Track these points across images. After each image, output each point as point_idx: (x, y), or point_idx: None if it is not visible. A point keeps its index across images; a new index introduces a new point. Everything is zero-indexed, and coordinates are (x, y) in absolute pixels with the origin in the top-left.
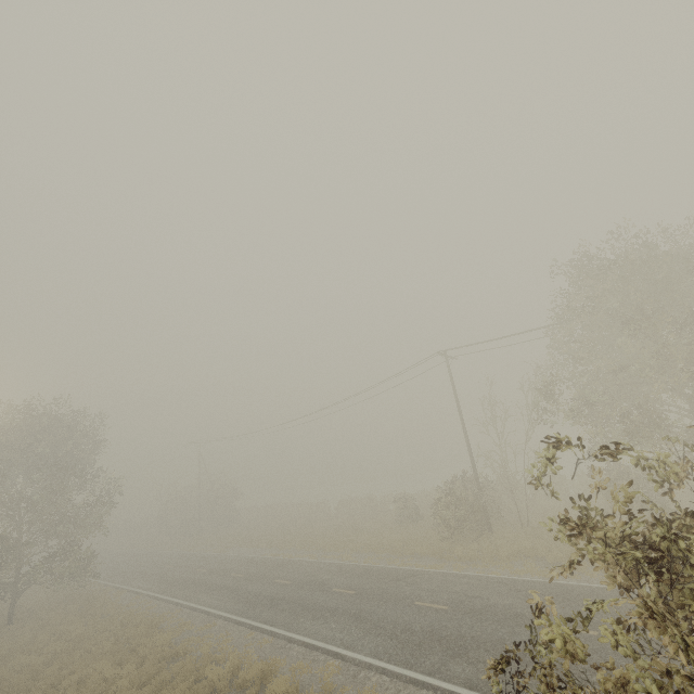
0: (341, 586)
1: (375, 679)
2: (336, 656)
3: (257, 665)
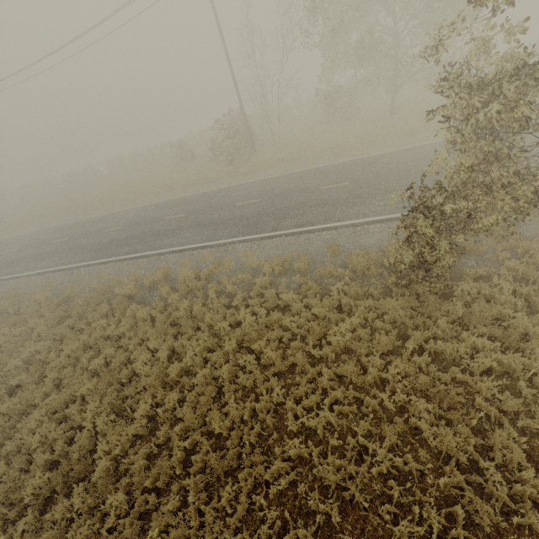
0: (170, 215)
1: (241, 246)
2: (205, 248)
3: (158, 272)
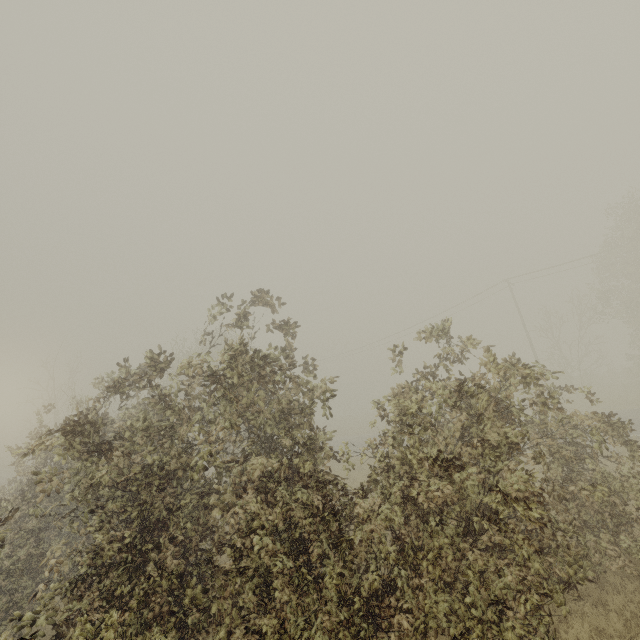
0: None
1: None
2: None
3: None
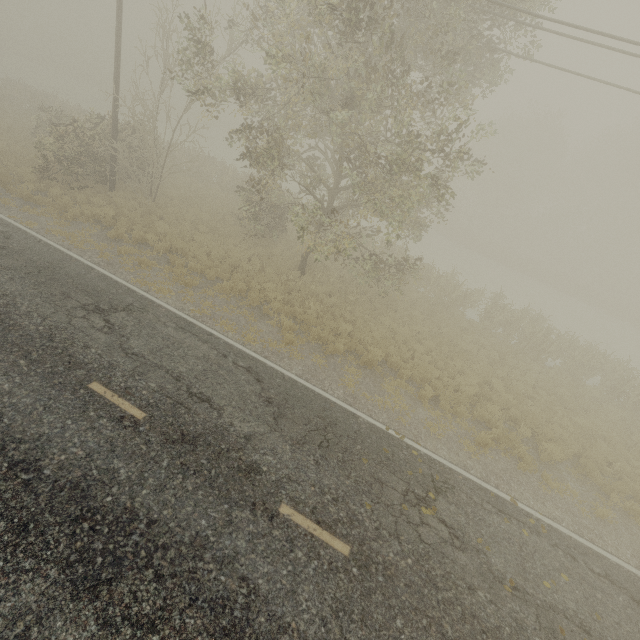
0: None
1: None
2: None
3: None
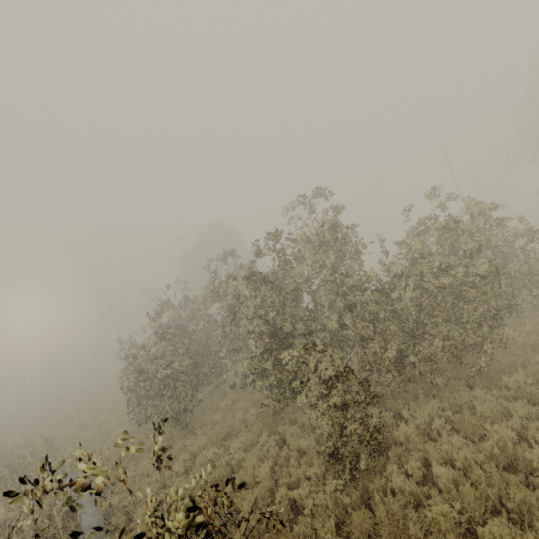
0: None
1: None
2: None
3: None
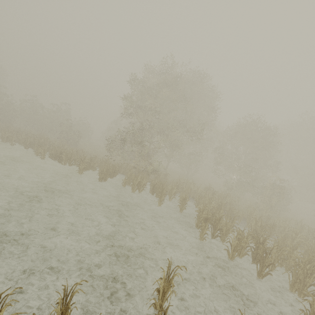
0: None
1: None
2: None
3: None
